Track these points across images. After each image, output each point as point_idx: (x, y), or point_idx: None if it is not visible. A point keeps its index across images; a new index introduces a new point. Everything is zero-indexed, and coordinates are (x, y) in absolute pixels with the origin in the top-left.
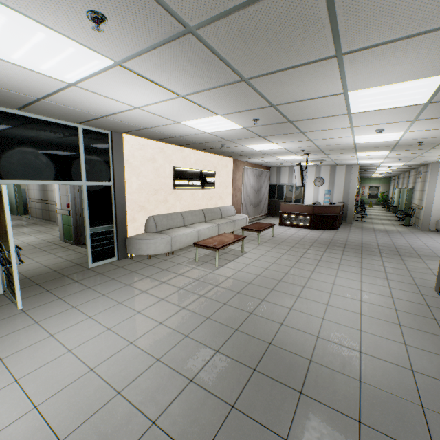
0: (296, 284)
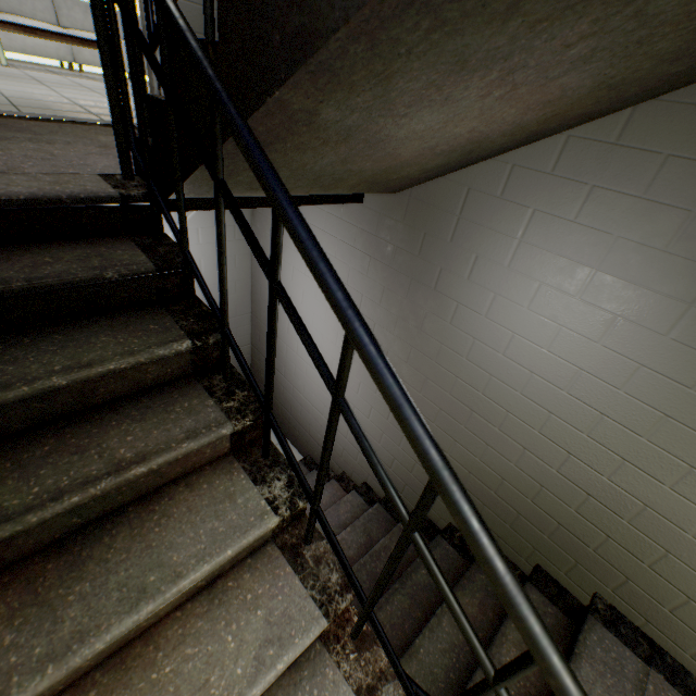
0: (42, 84)
